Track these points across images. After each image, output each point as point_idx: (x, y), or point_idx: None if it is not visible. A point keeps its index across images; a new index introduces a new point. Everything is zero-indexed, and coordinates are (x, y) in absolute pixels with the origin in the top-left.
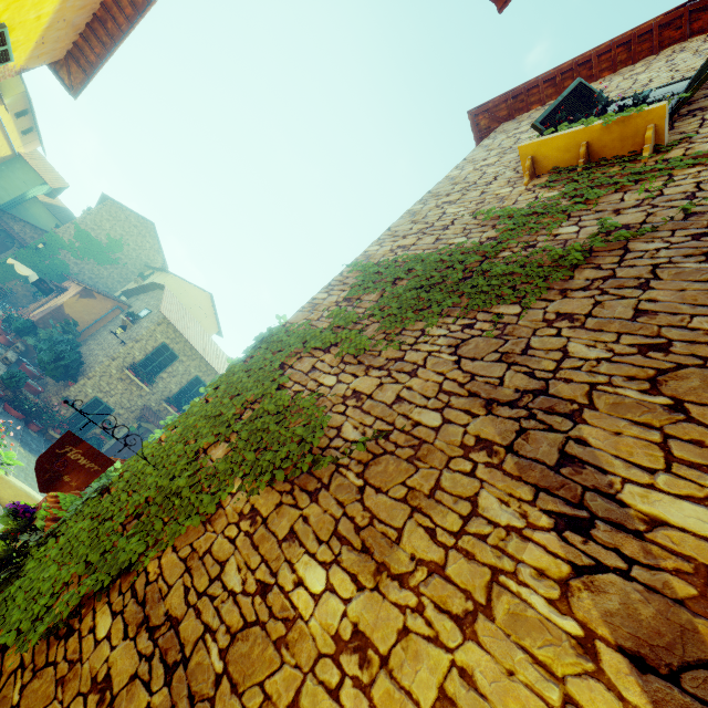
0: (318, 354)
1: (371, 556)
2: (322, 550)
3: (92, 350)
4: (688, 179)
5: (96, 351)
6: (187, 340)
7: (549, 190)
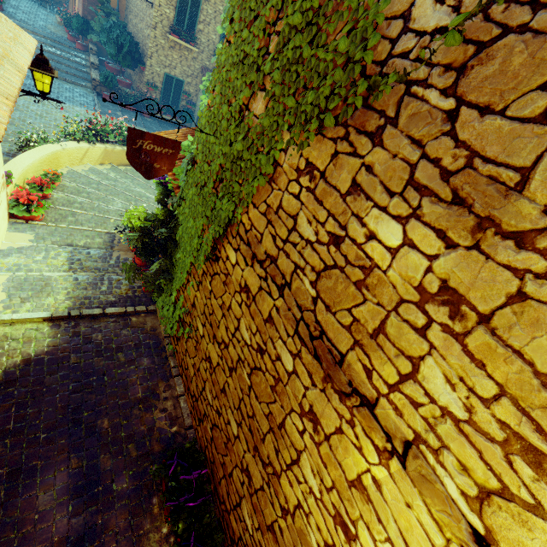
0: None
1: (467, 210)
2: (394, 203)
3: (135, 26)
4: None
5: (139, 25)
6: None
7: None
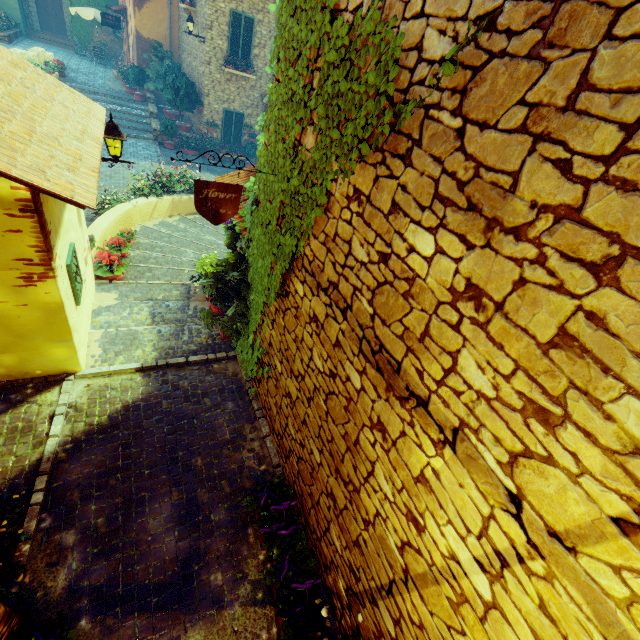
0: None
1: (479, 214)
2: (426, 217)
3: (189, 65)
4: None
5: (193, 63)
6: None
7: None
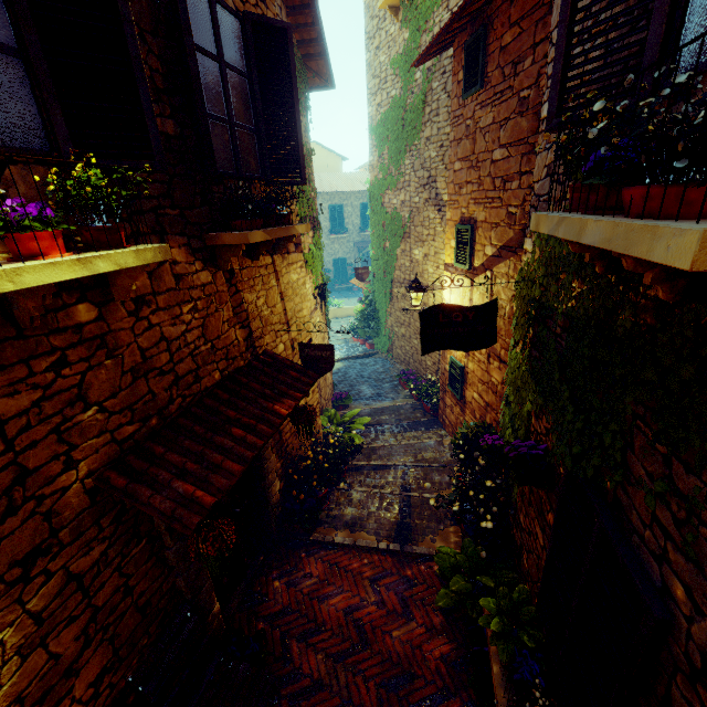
0: (387, 192)
1: (421, 241)
2: (415, 247)
3: None
4: (437, 18)
5: None
6: (336, 192)
7: (406, 30)
